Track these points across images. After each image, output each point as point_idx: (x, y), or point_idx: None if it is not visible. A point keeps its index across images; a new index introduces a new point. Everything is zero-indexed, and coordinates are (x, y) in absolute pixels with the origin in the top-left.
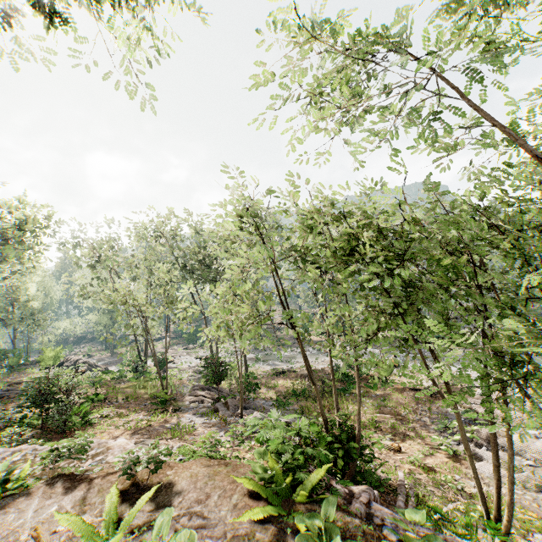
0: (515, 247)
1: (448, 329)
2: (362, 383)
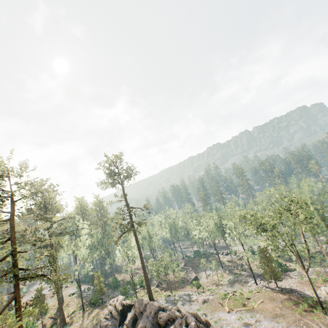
0: None
1: None
2: None
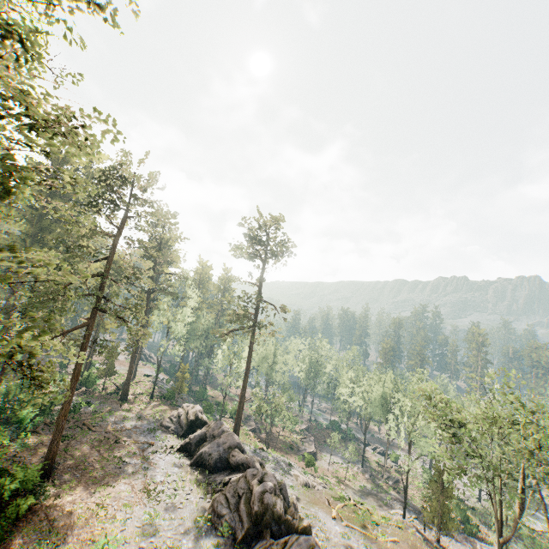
0: None
1: None
2: None
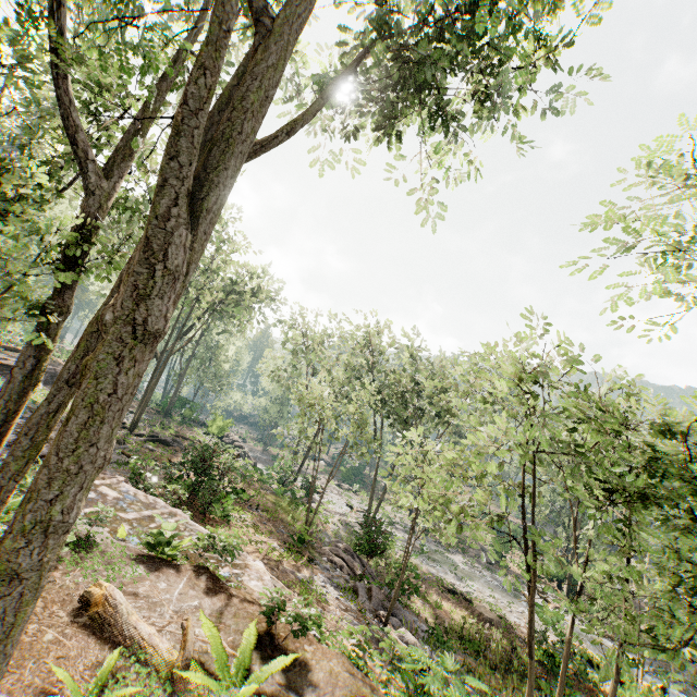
0: None
1: None
2: (583, 694)
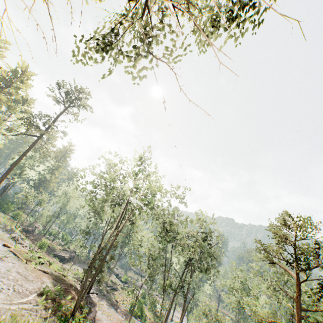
0: None
1: None
2: None
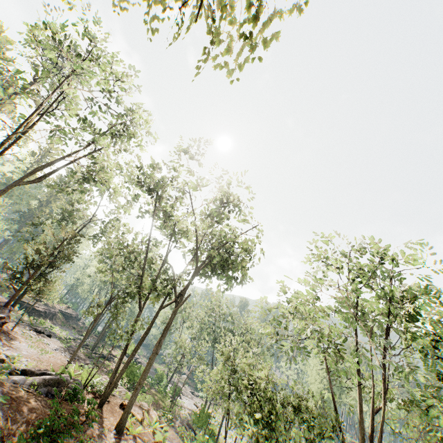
0: (272, 410)
1: (259, 431)
2: None
